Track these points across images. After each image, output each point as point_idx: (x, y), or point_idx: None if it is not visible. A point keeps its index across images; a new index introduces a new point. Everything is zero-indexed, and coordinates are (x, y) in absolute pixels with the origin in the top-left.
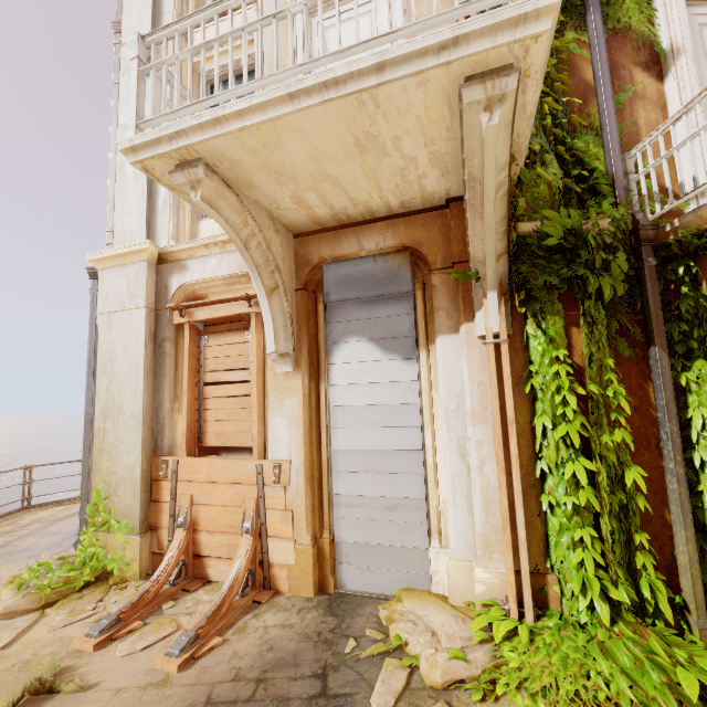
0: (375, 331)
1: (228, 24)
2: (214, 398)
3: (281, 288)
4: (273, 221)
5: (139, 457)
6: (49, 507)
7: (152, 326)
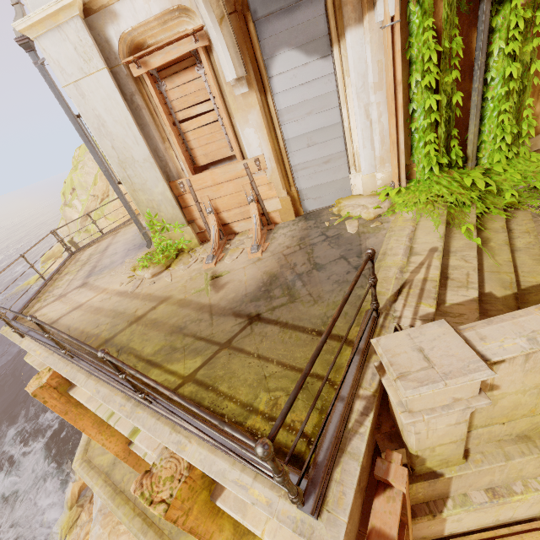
0: (298, 39)
1: None
2: (192, 131)
3: (226, 16)
4: None
5: (165, 185)
6: (85, 249)
7: (116, 85)
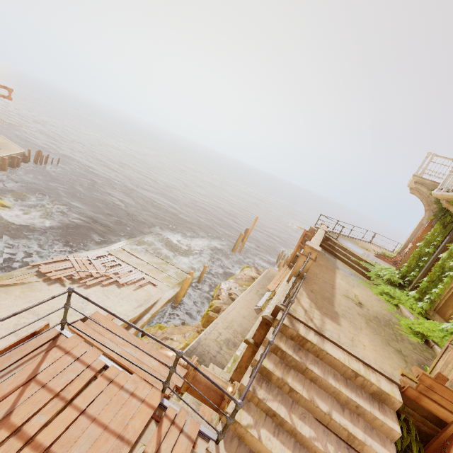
0: None
1: None
2: None
3: (429, 210)
4: None
5: (406, 240)
6: None
7: None
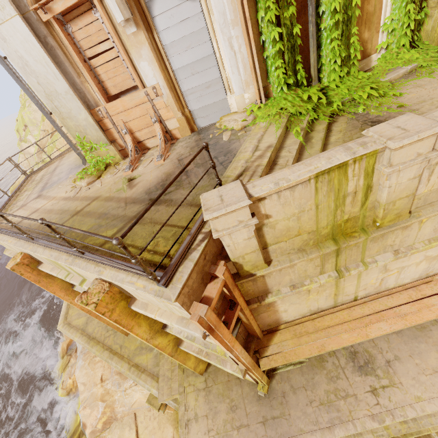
0: None
1: None
2: (100, 66)
3: None
4: None
5: (86, 113)
6: (38, 172)
7: (30, 29)
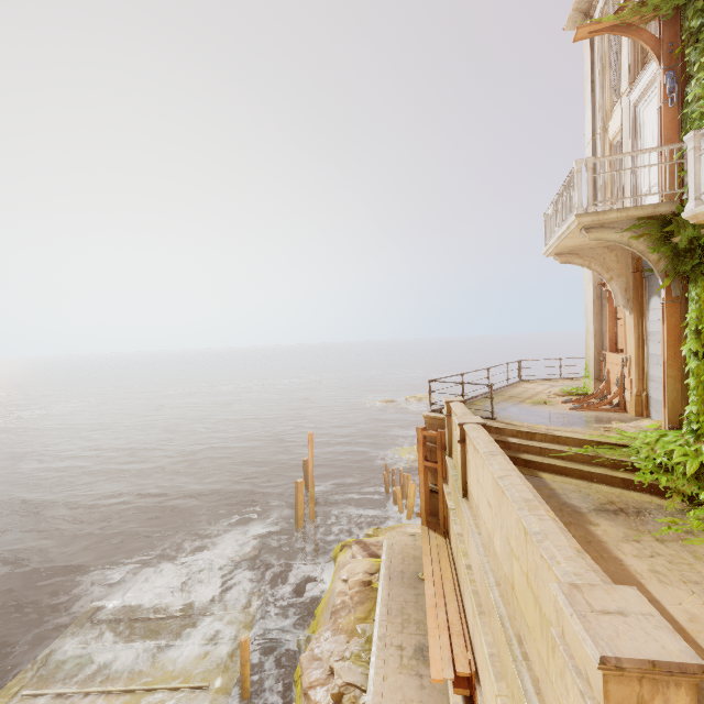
0: (660, 292)
1: (617, 116)
2: (619, 326)
3: (614, 277)
4: (607, 248)
5: (593, 351)
6: None
7: (599, 292)
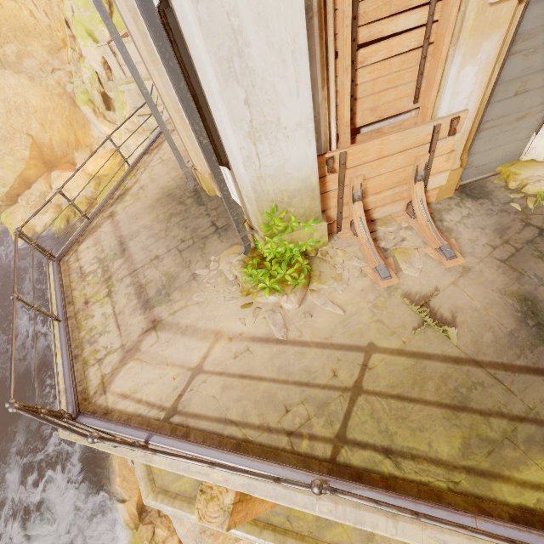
0: None
1: None
2: (371, 65)
3: None
4: None
5: (315, 166)
6: (75, 249)
7: None
